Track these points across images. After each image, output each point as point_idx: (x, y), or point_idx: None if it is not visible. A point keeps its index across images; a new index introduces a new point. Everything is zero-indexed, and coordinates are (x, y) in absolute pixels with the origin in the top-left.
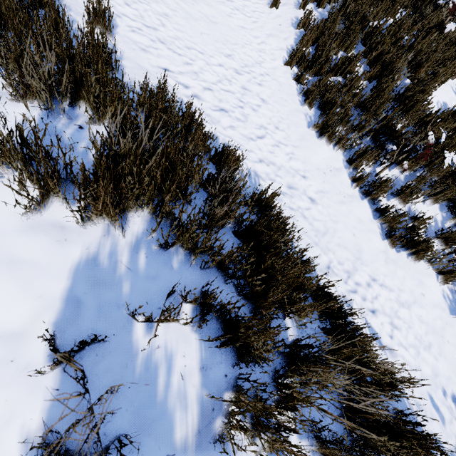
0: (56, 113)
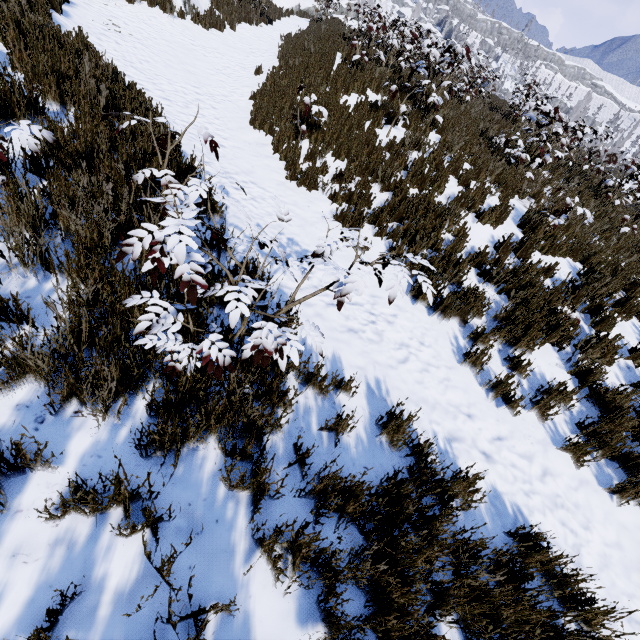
0: None
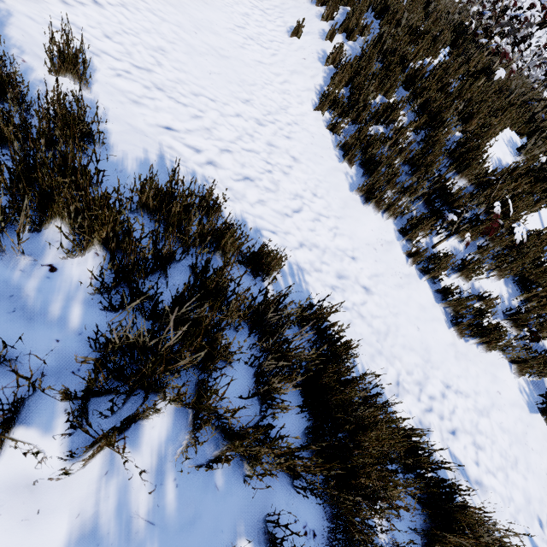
0: (9, 250)
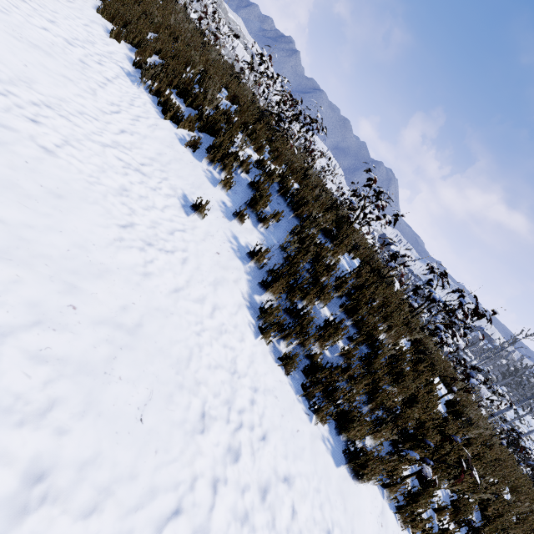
0: None
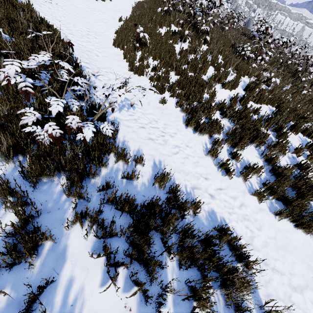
0: None
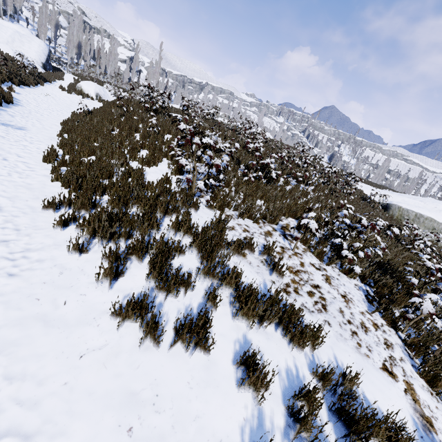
0: None
